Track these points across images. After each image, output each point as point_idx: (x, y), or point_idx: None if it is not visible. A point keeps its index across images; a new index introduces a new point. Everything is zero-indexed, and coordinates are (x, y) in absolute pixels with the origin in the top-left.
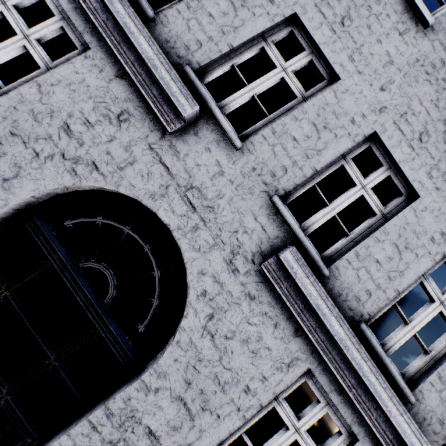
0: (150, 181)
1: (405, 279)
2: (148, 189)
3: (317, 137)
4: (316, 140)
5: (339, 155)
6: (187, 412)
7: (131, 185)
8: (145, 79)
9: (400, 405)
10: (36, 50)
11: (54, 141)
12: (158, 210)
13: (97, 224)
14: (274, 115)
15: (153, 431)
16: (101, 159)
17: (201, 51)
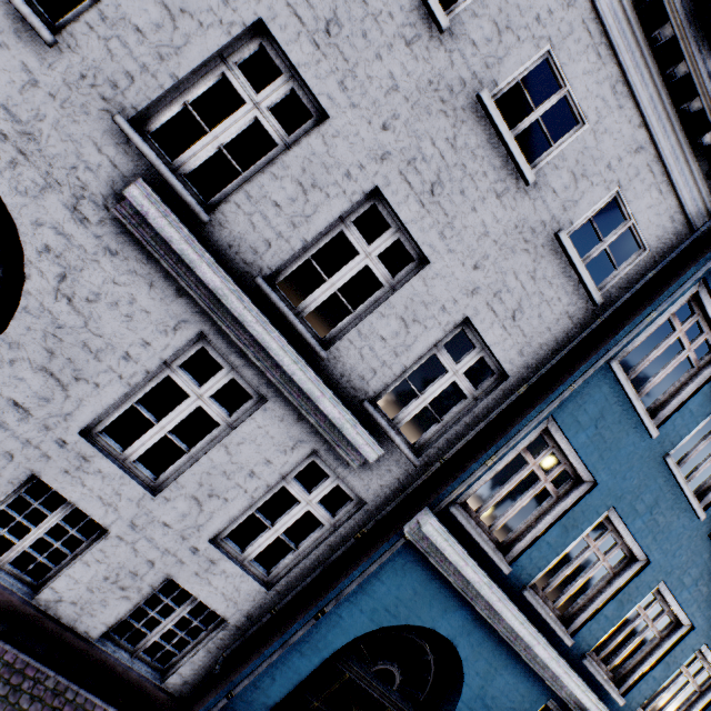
0: None
1: (315, 225)
2: None
3: (173, 27)
4: (172, 32)
5: (209, 55)
6: (58, 383)
7: None
8: None
9: (294, 355)
10: None
11: None
12: None
13: None
14: None
15: (20, 404)
16: None
17: None
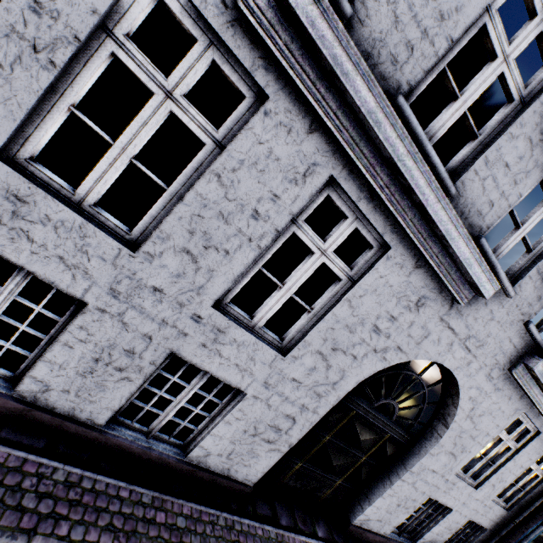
0: (439, 344)
1: None
2: (437, 350)
3: None
4: None
5: None
6: (453, 456)
7: (425, 352)
8: (447, 266)
9: None
10: (335, 263)
11: (366, 343)
12: (444, 361)
13: (383, 376)
14: (537, 248)
15: (434, 470)
16: (403, 342)
17: (491, 212)
